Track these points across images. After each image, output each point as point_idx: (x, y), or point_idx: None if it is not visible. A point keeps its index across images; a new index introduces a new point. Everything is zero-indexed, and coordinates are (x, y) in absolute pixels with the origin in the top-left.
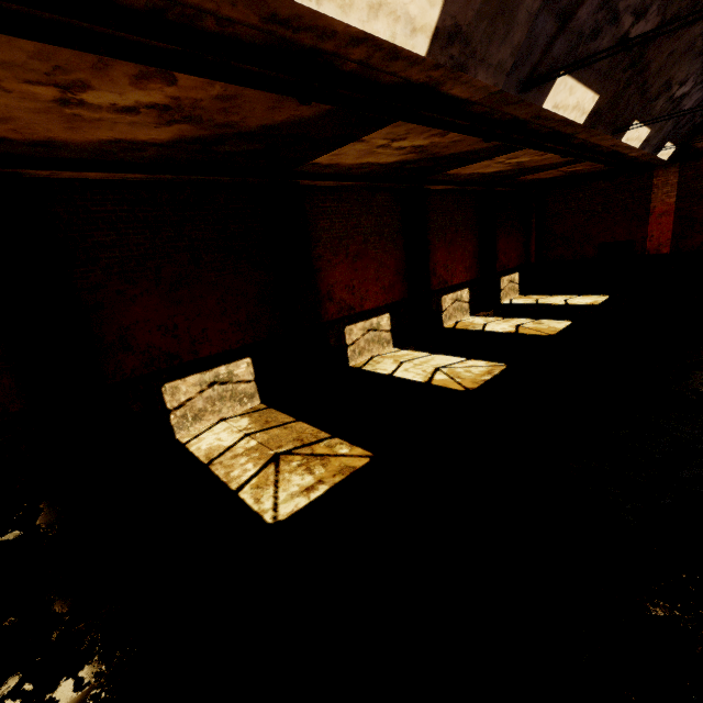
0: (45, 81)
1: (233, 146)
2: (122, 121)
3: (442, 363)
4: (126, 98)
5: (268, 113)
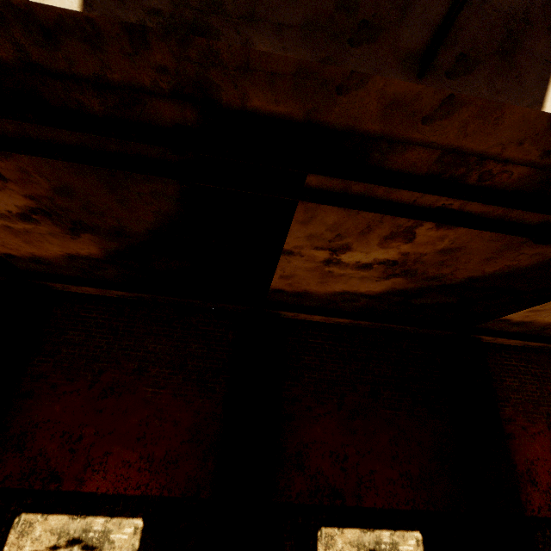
0: (325, 247)
1: (429, 299)
2: (356, 276)
3: None
4: (369, 256)
5: (481, 264)
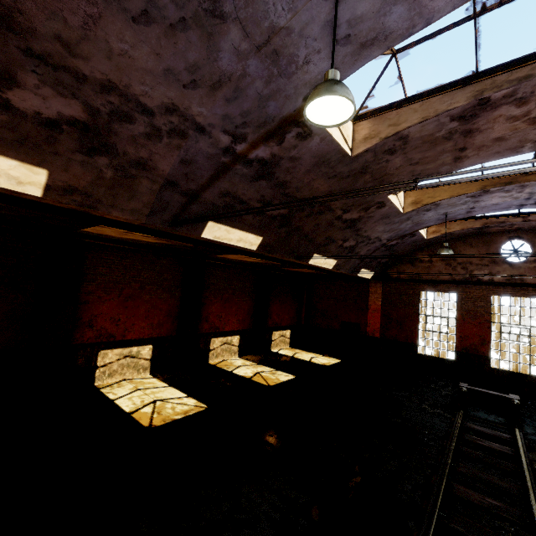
0: None
1: None
2: None
3: (165, 395)
4: None
5: None
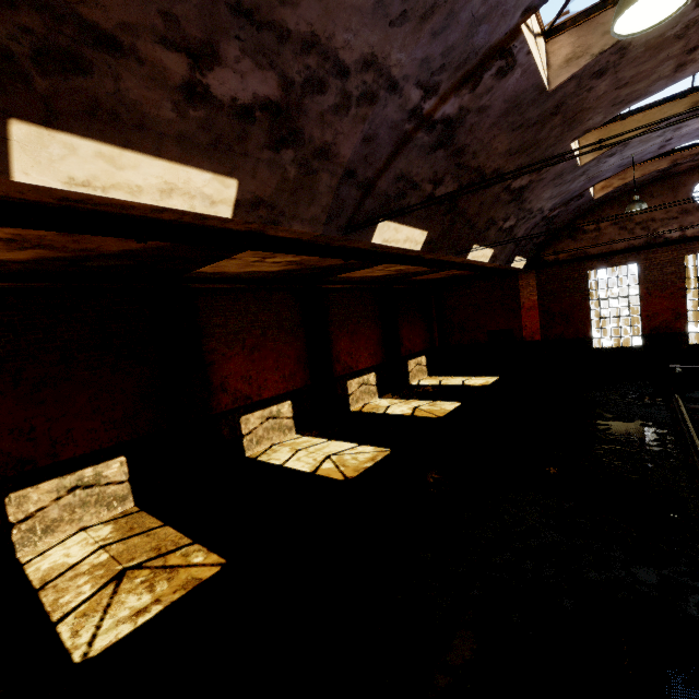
0: None
1: (103, 262)
2: None
3: (334, 449)
4: None
5: (123, 243)
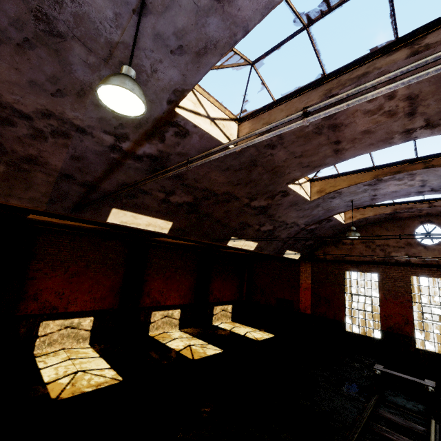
0: None
1: None
2: None
3: (90, 366)
4: None
5: None
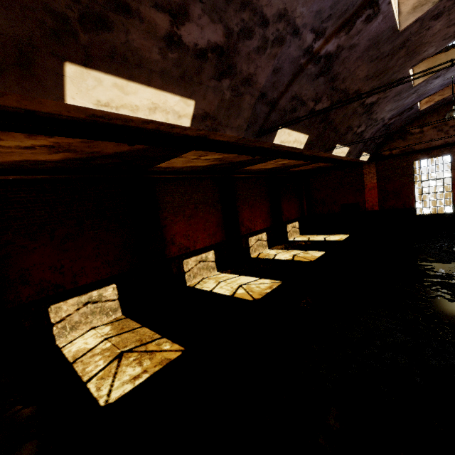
0: None
1: (102, 161)
2: (26, 152)
3: (244, 281)
4: (25, 143)
5: (117, 147)
